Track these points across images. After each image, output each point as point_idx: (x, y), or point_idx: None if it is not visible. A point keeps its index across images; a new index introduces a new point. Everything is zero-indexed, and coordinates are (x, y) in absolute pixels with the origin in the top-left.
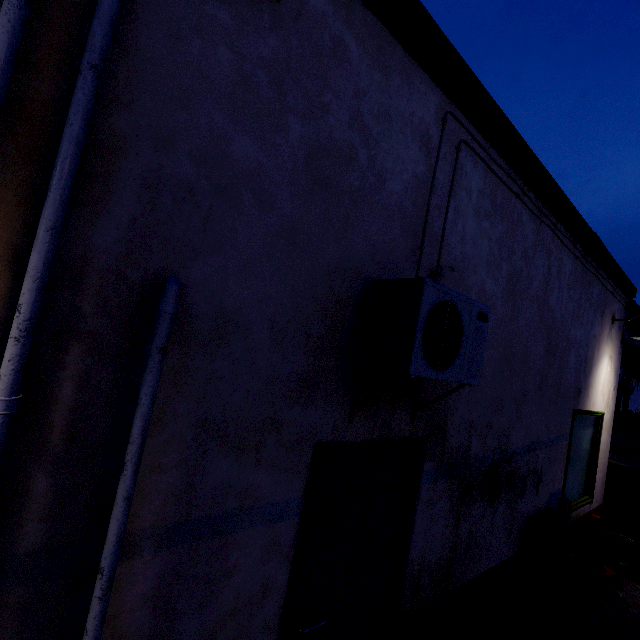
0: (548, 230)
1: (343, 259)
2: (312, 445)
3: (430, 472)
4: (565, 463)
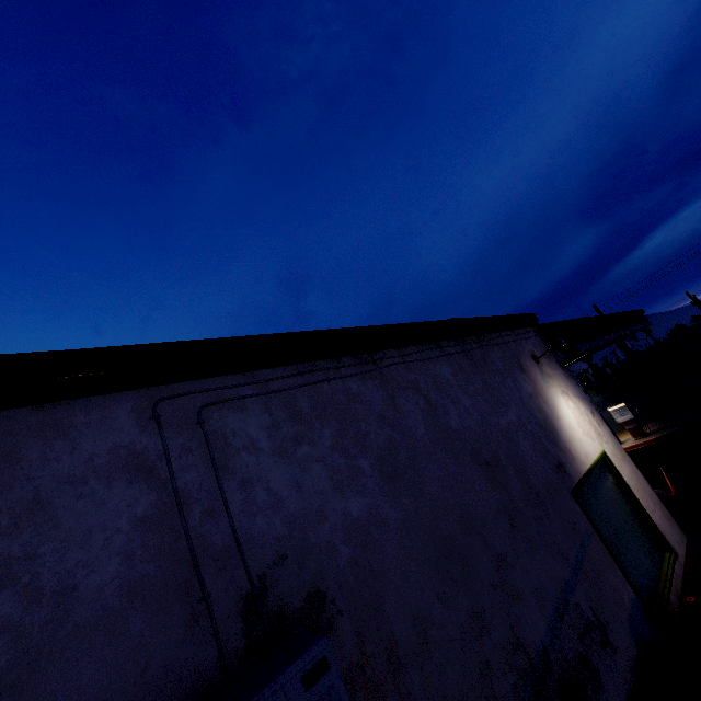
0: (395, 367)
1: None
2: None
3: None
4: (613, 560)
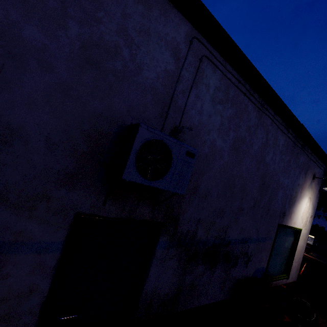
0: (268, 118)
1: (106, 110)
2: (74, 213)
3: (164, 243)
4: (269, 253)
